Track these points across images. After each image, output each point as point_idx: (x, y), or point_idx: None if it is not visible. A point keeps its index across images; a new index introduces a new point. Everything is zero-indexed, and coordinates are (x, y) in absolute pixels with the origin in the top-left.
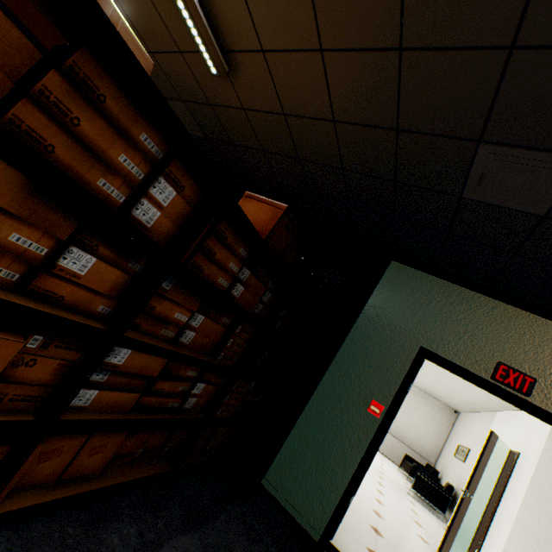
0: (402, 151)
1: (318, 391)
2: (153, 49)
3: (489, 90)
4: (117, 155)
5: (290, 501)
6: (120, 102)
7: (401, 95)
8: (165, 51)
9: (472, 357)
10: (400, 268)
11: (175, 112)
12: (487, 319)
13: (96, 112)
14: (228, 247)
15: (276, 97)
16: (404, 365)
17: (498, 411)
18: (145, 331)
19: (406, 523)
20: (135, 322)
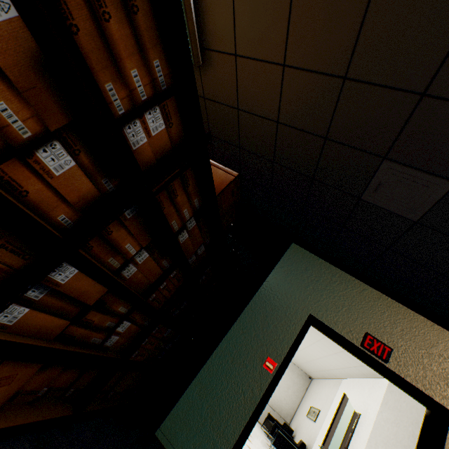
0: (325, 155)
1: (222, 345)
2: None
3: (400, 122)
4: (131, 68)
5: None
6: (148, 21)
7: (336, 112)
8: None
9: (347, 327)
10: (298, 249)
11: None
12: (359, 298)
13: (126, 18)
14: (188, 194)
15: (235, 93)
16: (296, 328)
17: (343, 379)
18: (94, 255)
19: None
20: (88, 242)
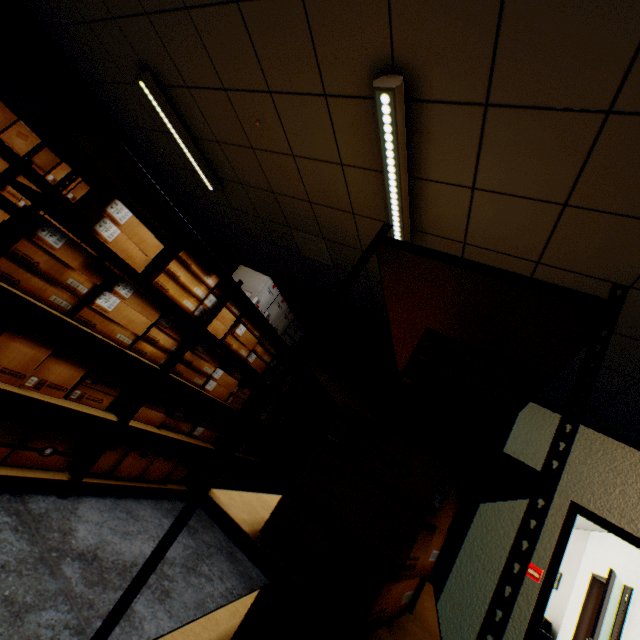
0: None
1: (465, 548)
2: (315, 201)
3: None
4: None
5: None
6: None
7: None
8: (331, 207)
9: (627, 515)
10: (535, 409)
11: (305, 241)
12: (636, 473)
13: None
14: None
15: None
16: (557, 521)
17: (592, 531)
18: None
19: None
20: None
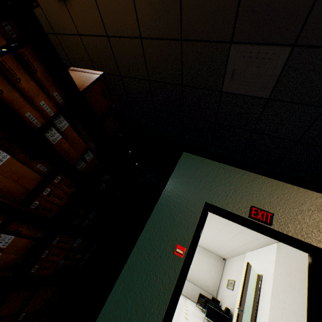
0: (185, 58)
1: (138, 244)
2: None
3: None
4: None
5: None
6: None
7: (182, 8)
8: None
9: (236, 205)
10: (189, 156)
11: None
12: (241, 181)
13: None
14: (39, 83)
15: (101, 20)
16: (197, 216)
17: (246, 253)
18: None
19: None
20: None
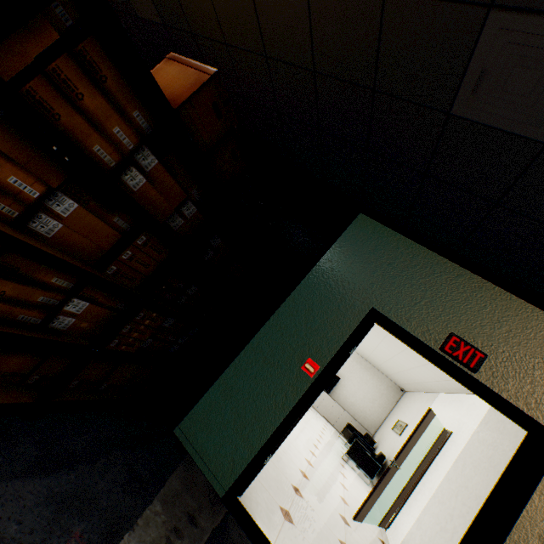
0: (387, 33)
1: (253, 342)
2: None
3: None
4: None
5: (200, 453)
6: None
7: None
8: None
9: (424, 325)
10: (368, 222)
11: None
12: (449, 287)
13: None
14: (110, 97)
15: None
16: (351, 325)
17: (440, 393)
18: None
19: (332, 485)
20: None
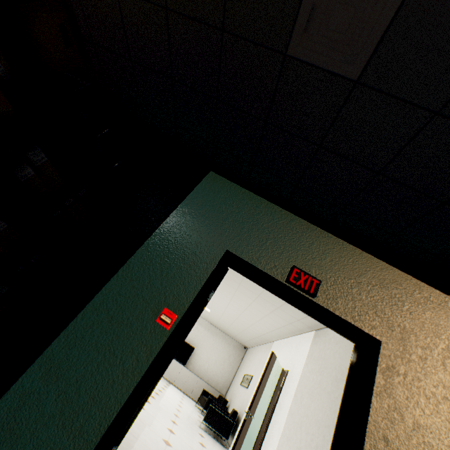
0: None
1: (96, 300)
2: None
3: None
4: None
5: None
6: None
7: None
8: None
9: (272, 262)
10: (218, 179)
11: None
12: (286, 229)
13: None
14: None
15: None
16: (208, 269)
17: (274, 341)
18: None
19: None
20: None
